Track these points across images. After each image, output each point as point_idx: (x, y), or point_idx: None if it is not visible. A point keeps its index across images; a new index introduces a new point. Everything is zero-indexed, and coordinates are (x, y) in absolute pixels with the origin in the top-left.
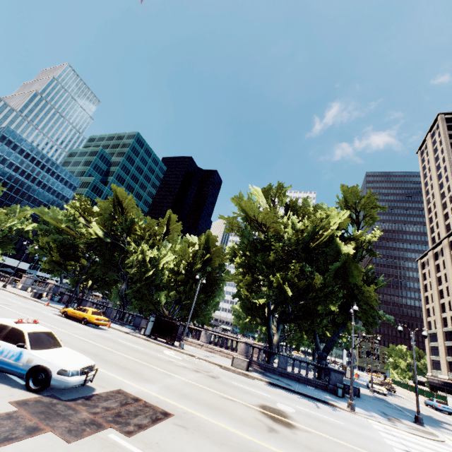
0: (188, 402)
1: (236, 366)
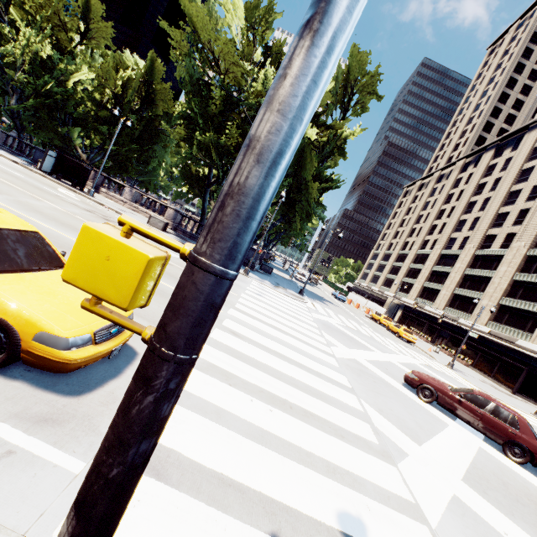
0: (35, 215)
1: (152, 224)
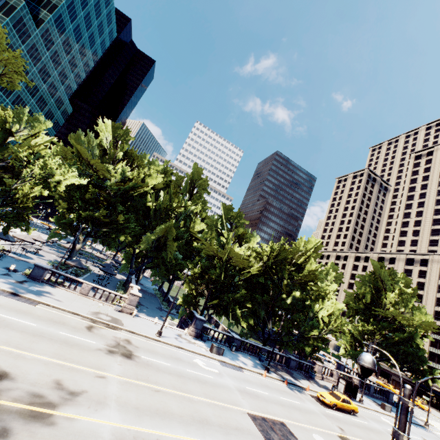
0: None
1: (386, 410)
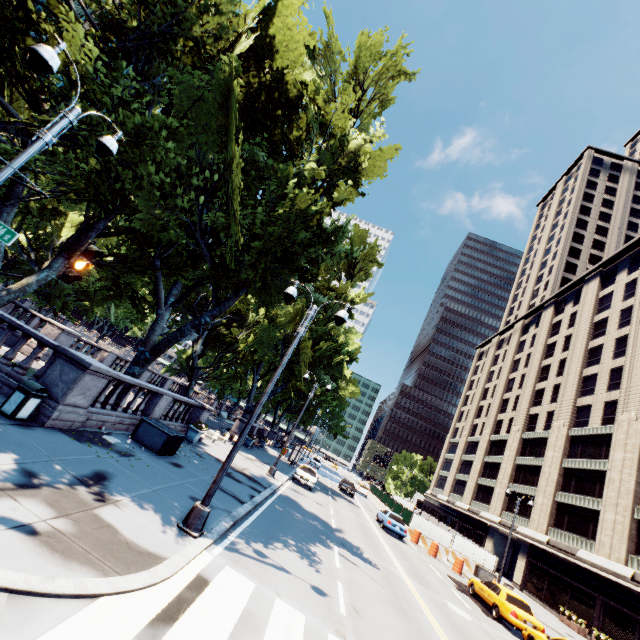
0: None
1: None
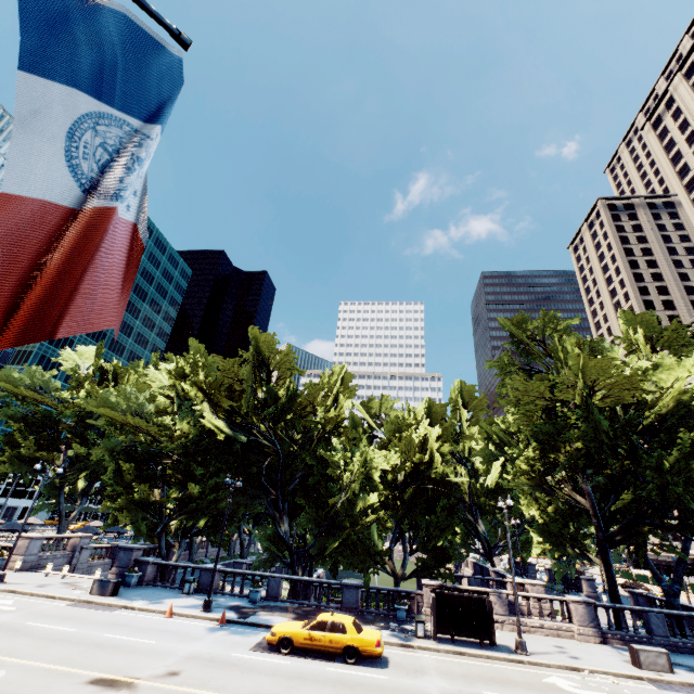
0: None
1: (649, 667)
